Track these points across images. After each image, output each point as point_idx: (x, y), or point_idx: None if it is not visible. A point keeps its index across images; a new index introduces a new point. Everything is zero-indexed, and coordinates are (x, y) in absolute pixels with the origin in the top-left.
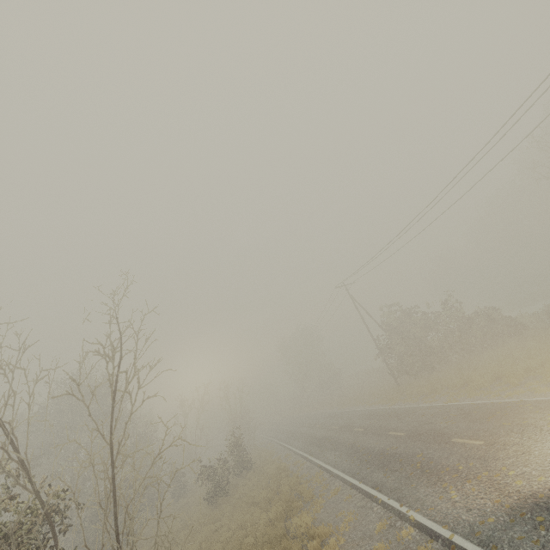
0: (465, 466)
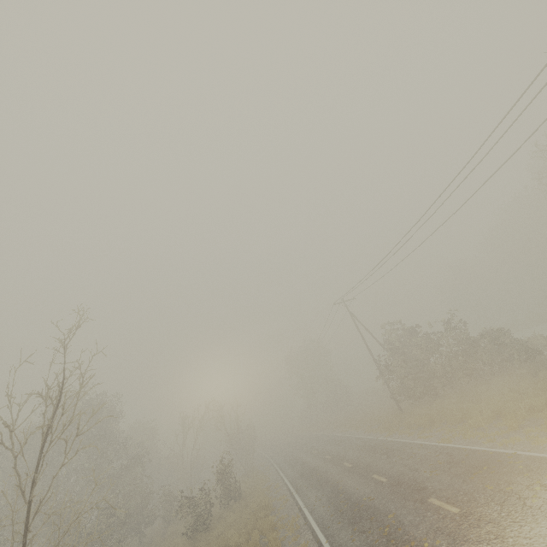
0: (431, 543)
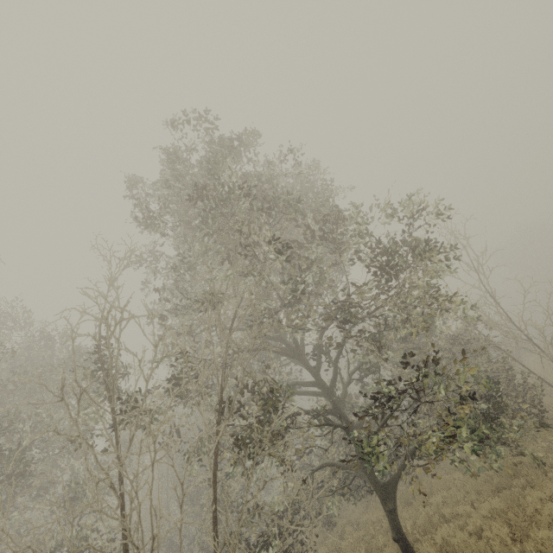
0: None
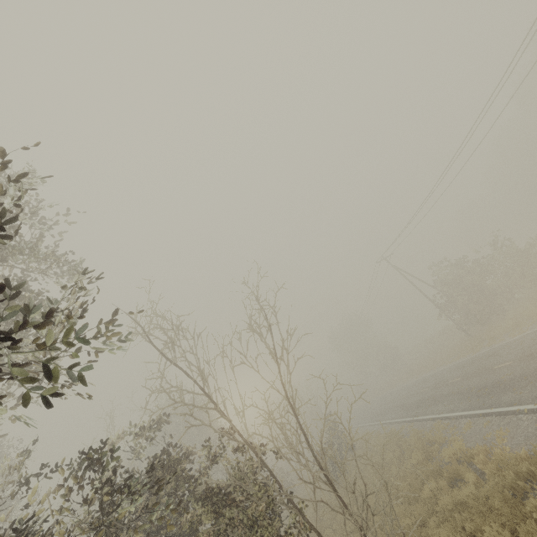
0: None
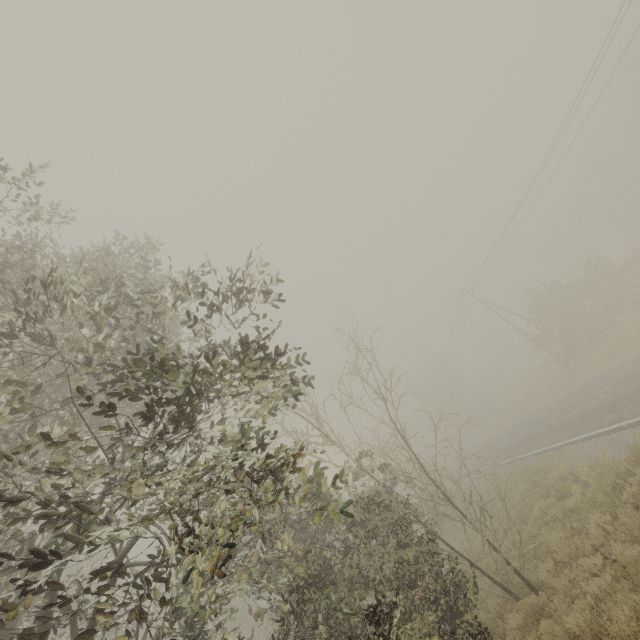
0: None
